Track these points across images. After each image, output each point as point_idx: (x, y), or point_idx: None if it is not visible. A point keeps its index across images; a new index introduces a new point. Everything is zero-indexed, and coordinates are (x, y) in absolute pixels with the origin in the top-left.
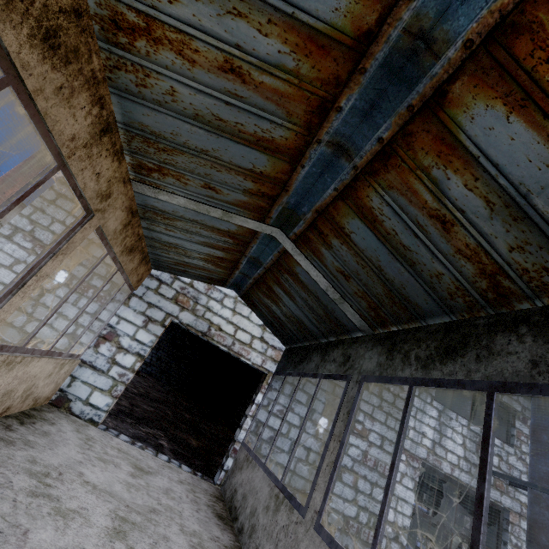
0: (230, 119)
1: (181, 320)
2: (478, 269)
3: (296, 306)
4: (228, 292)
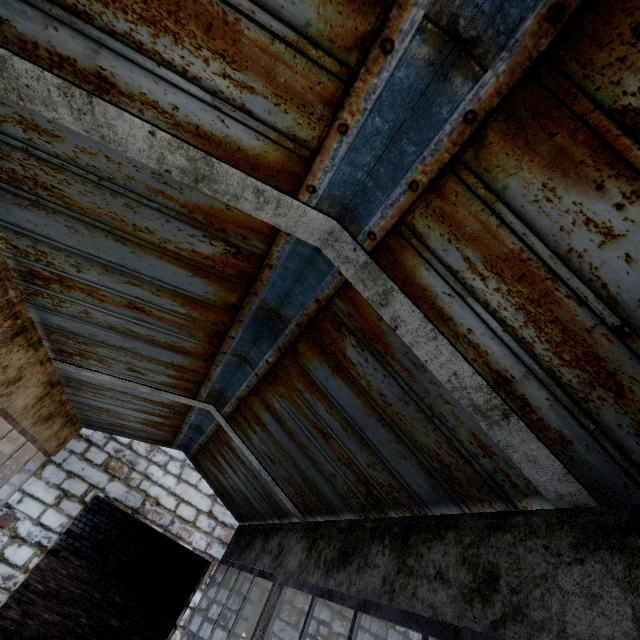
0: (142, 332)
1: (108, 493)
2: (355, 476)
3: (240, 480)
4: (175, 453)
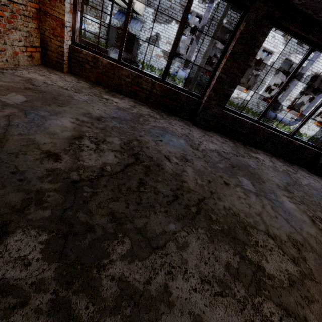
0: None
1: None
2: None
3: None
4: None
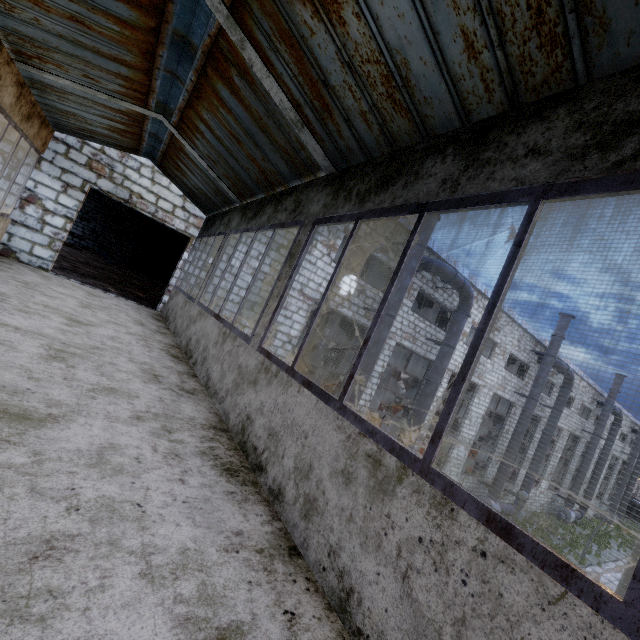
0: (88, 43)
1: (100, 187)
2: (258, 168)
3: (198, 181)
4: (144, 161)
